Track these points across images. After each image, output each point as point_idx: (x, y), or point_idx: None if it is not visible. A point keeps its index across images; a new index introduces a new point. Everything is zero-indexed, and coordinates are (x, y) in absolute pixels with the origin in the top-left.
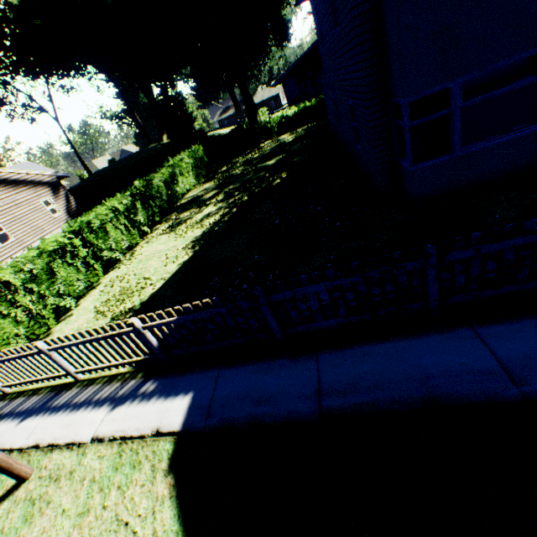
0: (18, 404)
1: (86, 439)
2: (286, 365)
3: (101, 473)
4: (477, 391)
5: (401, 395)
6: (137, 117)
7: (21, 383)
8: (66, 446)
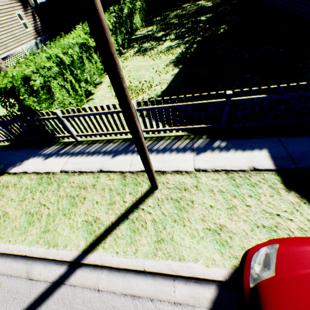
0: (99, 147)
1: (189, 169)
2: None
3: (224, 188)
4: None
5: None
6: None
7: (93, 135)
8: (175, 172)
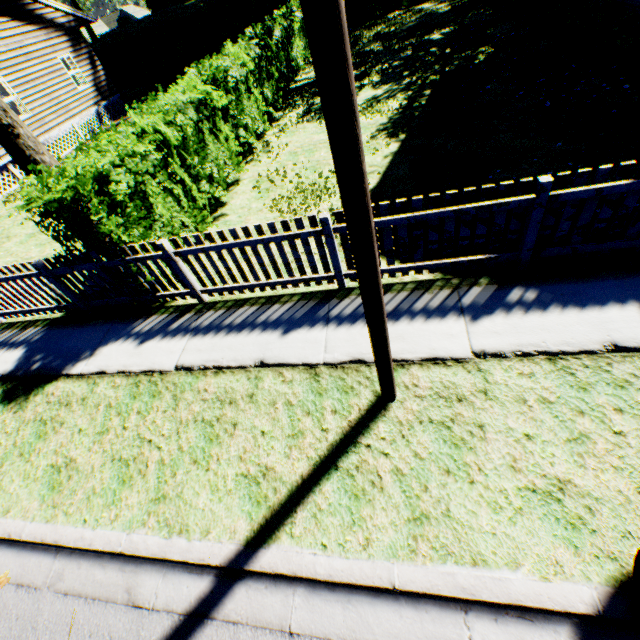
0: (251, 313)
1: (462, 354)
2: None
3: (552, 394)
4: None
5: None
6: None
7: (236, 289)
8: (429, 362)
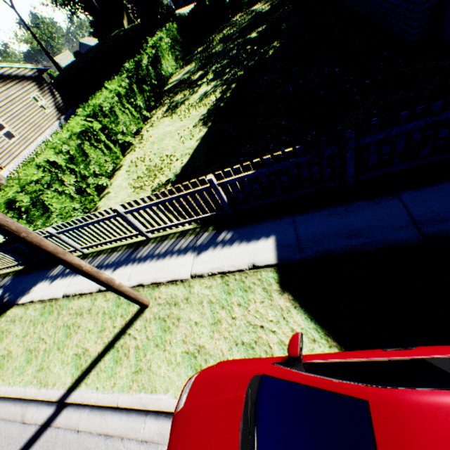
0: (103, 259)
1: (185, 277)
2: (366, 206)
3: (215, 297)
4: None
5: None
6: None
7: (97, 245)
8: (169, 283)
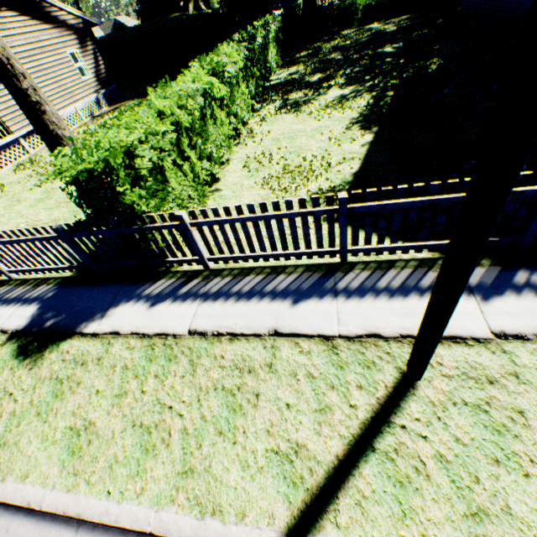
0: (258, 282)
1: (481, 334)
2: None
3: None
4: None
5: None
6: None
7: (241, 258)
8: (448, 340)
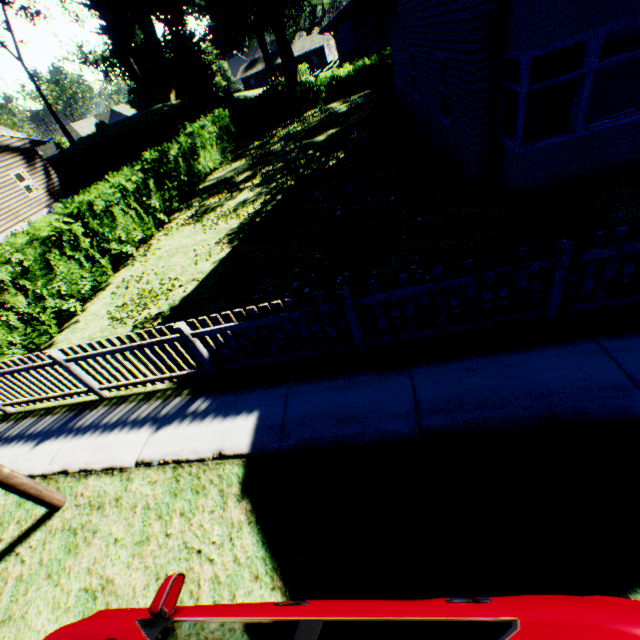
0: (28, 425)
1: (129, 463)
2: (372, 381)
3: (156, 500)
4: (605, 408)
5: (516, 413)
6: (133, 65)
7: (27, 402)
8: (104, 472)
